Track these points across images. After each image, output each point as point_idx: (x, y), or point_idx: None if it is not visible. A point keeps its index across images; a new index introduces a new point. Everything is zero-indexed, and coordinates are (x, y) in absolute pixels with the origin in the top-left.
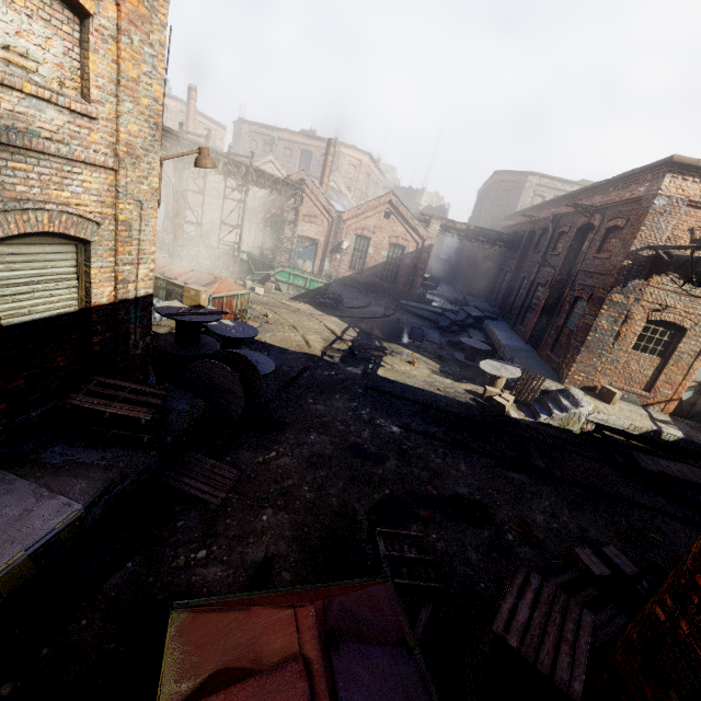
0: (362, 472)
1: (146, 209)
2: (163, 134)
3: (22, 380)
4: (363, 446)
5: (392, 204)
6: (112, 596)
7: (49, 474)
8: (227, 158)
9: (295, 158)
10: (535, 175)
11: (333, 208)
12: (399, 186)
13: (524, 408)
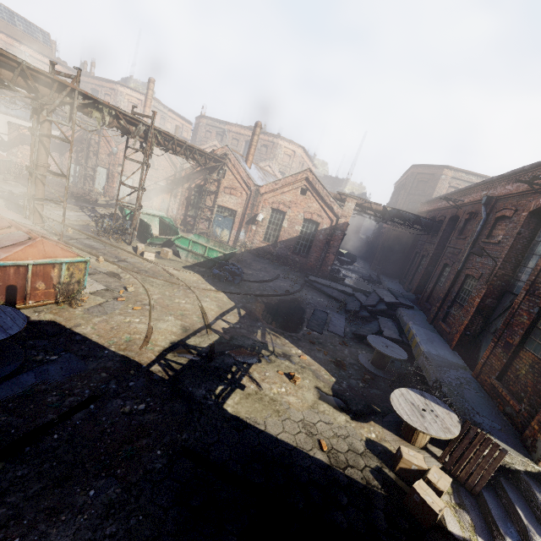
0: None
1: None
2: None
3: None
4: None
5: (309, 181)
6: None
7: None
8: (114, 110)
9: (240, 146)
10: (450, 169)
11: (252, 182)
12: (327, 176)
13: (466, 497)
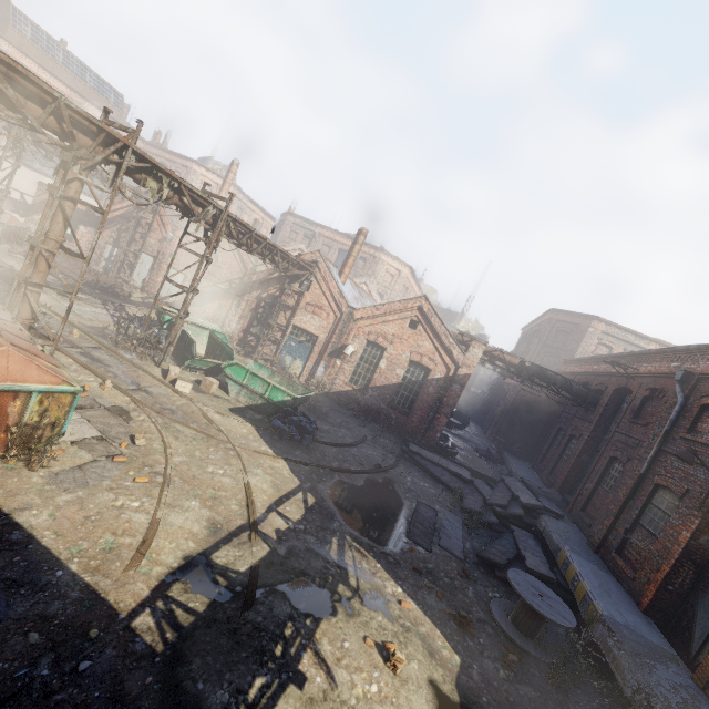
0: None
1: None
2: (15, 77)
3: None
4: None
5: (422, 311)
6: None
7: None
8: (178, 182)
9: (331, 255)
10: (601, 321)
11: (345, 301)
12: (437, 306)
13: None
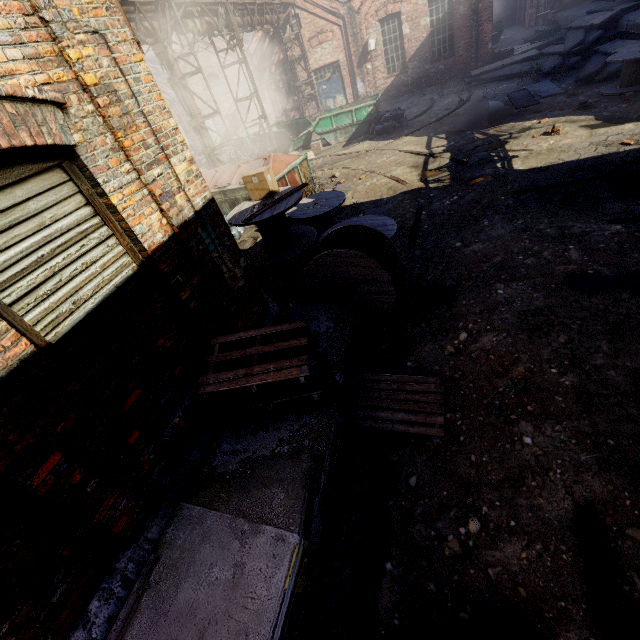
0: (622, 314)
1: (117, 48)
2: None
3: (137, 390)
4: (585, 273)
5: None
6: (396, 626)
7: (235, 492)
8: (197, 5)
9: None
10: None
11: (337, 3)
12: None
13: None
